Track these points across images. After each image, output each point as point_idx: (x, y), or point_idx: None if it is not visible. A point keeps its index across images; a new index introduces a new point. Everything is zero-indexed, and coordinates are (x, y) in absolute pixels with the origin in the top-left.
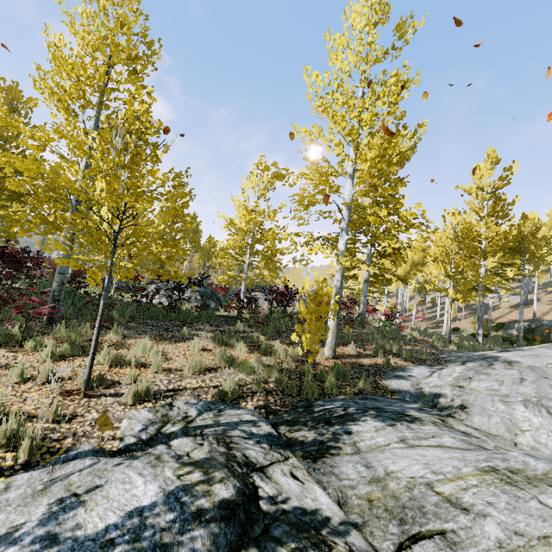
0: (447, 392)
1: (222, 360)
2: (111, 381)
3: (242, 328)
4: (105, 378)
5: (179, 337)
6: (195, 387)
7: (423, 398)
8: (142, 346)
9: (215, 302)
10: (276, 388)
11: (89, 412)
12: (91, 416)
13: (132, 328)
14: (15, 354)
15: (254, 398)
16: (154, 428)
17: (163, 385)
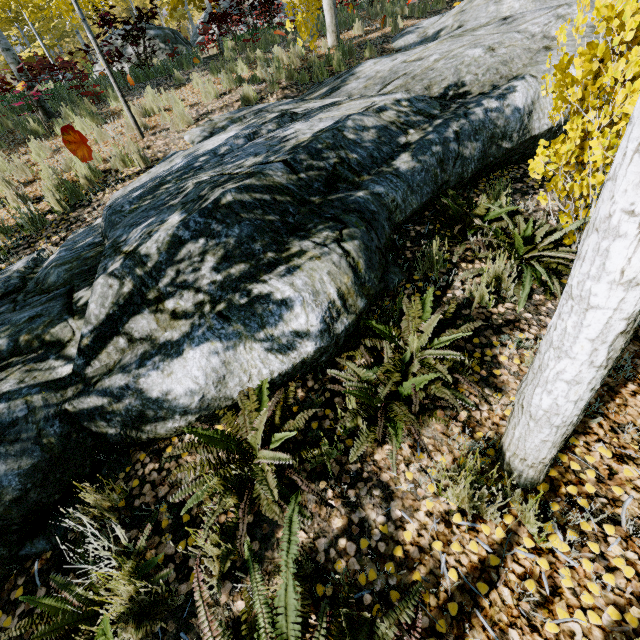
0: (448, 24)
1: (231, 83)
2: (152, 126)
3: (233, 56)
4: (146, 123)
5: (177, 85)
6: (221, 107)
7: (426, 42)
8: (151, 96)
9: (184, 46)
10: (289, 84)
11: (156, 143)
12: (160, 143)
13: (125, 96)
14: (57, 140)
15: (273, 96)
16: (210, 129)
17: (194, 115)
